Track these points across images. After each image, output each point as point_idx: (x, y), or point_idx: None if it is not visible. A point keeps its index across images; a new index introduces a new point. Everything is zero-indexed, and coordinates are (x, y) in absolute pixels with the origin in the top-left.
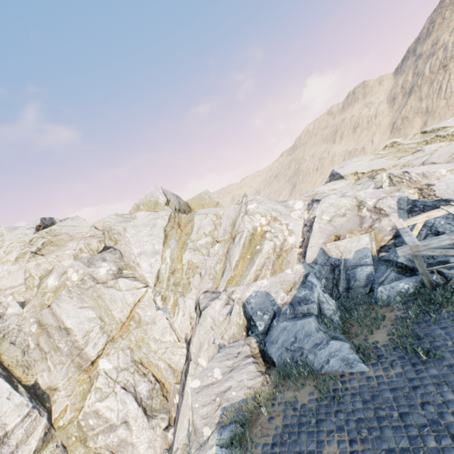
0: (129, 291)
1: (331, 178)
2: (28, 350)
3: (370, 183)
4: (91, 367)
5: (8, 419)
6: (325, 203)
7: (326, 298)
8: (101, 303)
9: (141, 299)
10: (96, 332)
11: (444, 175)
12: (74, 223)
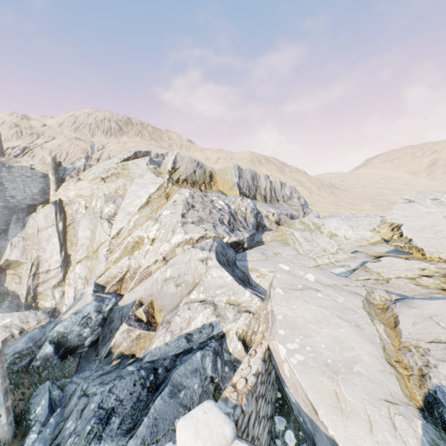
0: (104, 232)
1: None
2: (76, 236)
3: (352, 263)
4: (77, 265)
5: (53, 264)
6: (187, 254)
7: (45, 343)
8: (95, 231)
9: (104, 242)
10: (85, 247)
11: (283, 361)
12: (140, 163)
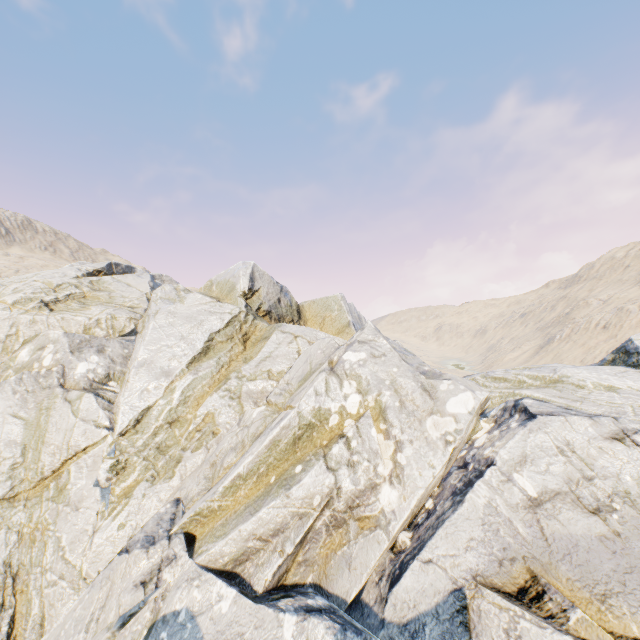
0: (85, 422)
1: (619, 356)
2: None
3: None
4: None
5: None
6: (544, 432)
7: None
8: (43, 422)
9: (89, 449)
10: (2, 470)
11: None
12: (133, 282)
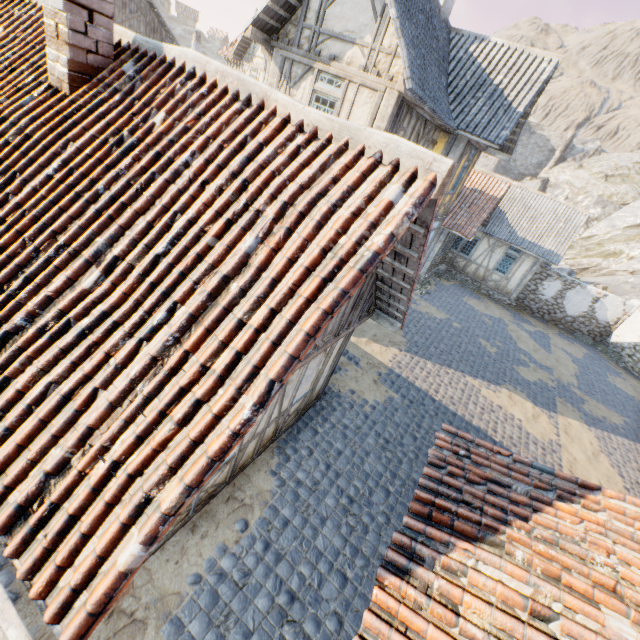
0: None
1: None
2: None
3: None
4: None
5: None
6: None
7: None
8: None
9: None
10: None
11: None
12: None
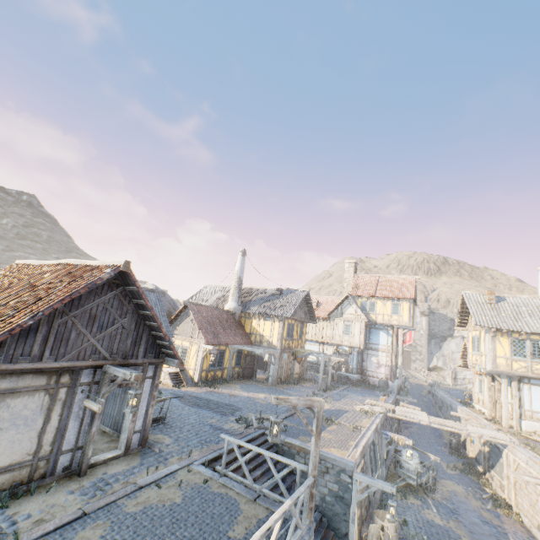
0: None
1: None
2: None
3: None
4: None
5: (467, 375)
6: None
7: None
8: None
9: None
10: None
11: None
12: None
